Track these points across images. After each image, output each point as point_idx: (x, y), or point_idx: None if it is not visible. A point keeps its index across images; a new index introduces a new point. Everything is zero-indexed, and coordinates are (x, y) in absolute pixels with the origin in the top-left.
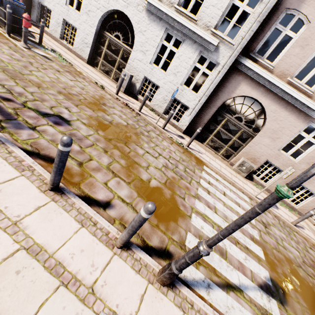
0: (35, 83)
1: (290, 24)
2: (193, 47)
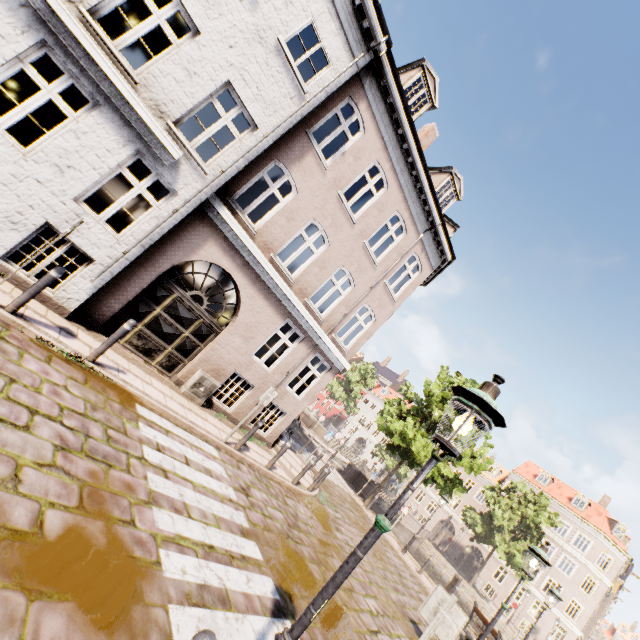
0: None
1: (279, 182)
2: (121, 133)
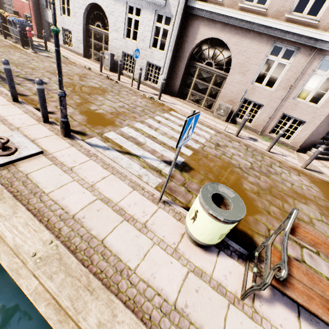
0: (31, 68)
1: None
2: (149, 10)
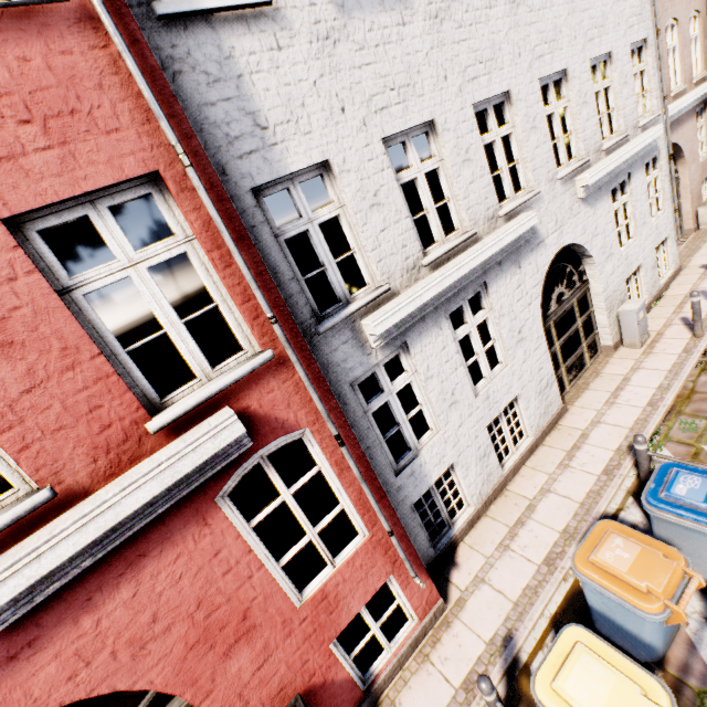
0: None
1: None
2: (638, 168)
